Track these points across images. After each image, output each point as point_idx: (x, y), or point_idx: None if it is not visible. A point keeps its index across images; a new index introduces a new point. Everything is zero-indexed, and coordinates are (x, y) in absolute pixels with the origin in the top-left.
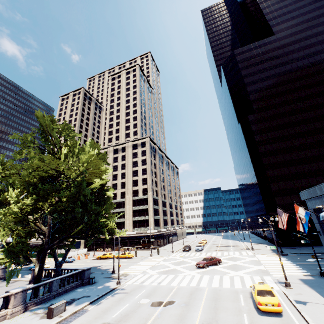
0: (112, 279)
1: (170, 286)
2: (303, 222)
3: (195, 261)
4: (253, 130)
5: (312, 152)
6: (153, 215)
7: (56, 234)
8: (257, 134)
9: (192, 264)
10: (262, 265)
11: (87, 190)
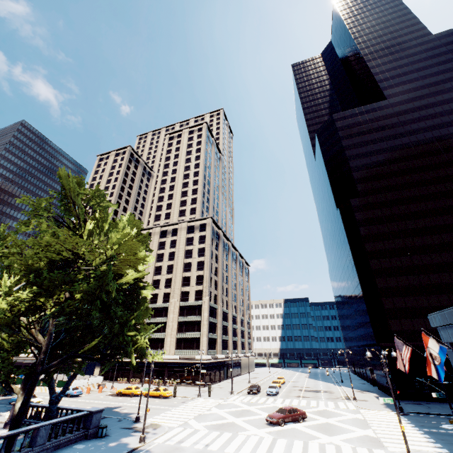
0: (134, 431)
1: (224, 452)
2: (437, 363)
3: (266, 412)
4: (357, 219)
5: (442, 256)
6: (207, 332)
7: (59, 349)
8: (363, 225)
9: (261, 416)
10: (370, 428)
11: (113, 285)
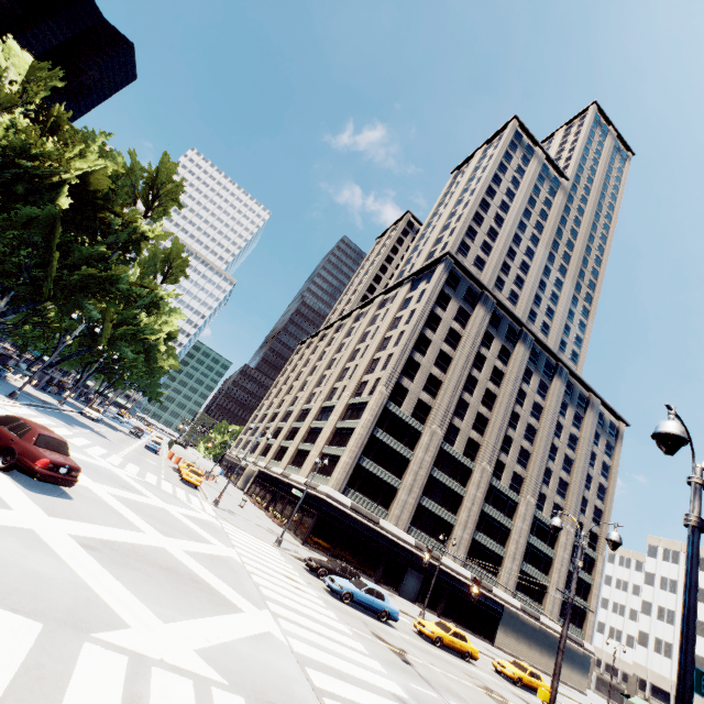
0: None
1: None
2: None
3: (125, 497)
4: None
5: None
6: (354, 449)
7: None
8: None
9: None
10: None
11: None
